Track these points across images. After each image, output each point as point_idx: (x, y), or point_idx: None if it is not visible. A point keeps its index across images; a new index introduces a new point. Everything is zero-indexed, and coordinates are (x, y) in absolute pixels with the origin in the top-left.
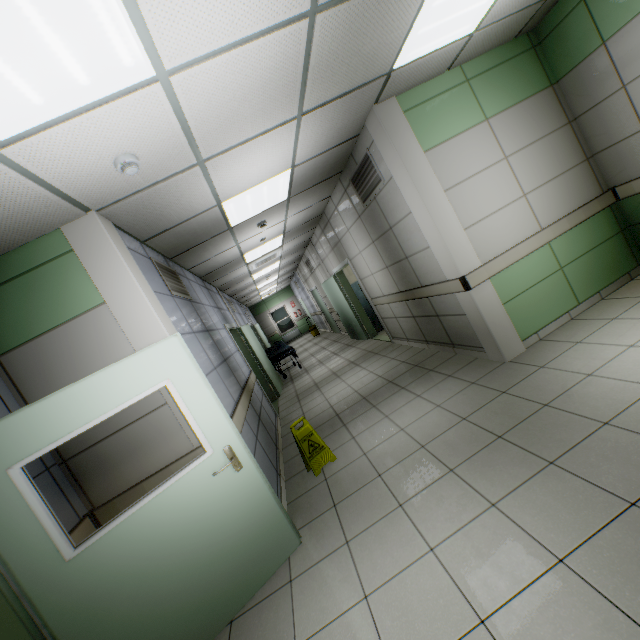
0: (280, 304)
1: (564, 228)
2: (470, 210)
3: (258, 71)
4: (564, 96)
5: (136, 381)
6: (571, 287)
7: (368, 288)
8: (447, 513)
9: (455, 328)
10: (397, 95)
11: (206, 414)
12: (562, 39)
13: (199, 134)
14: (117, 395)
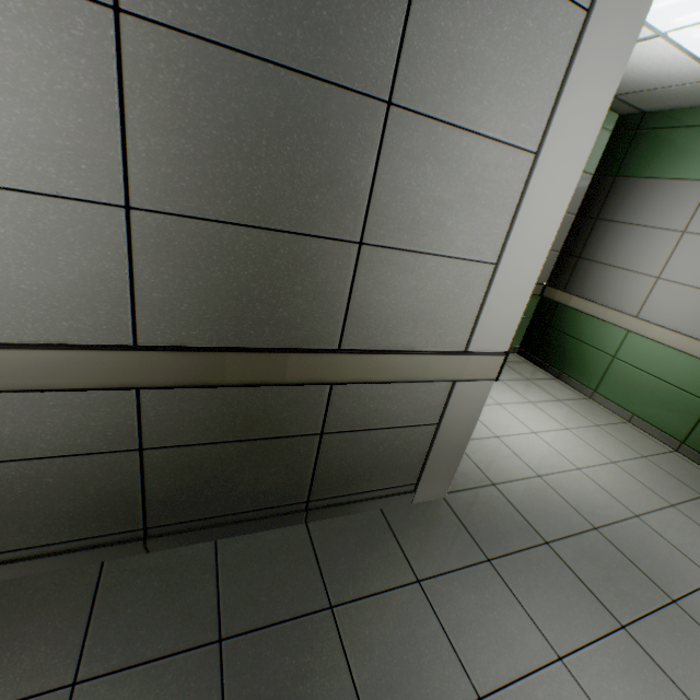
0: None
1: None
2: None
3: None
4: None
5: None
6: None
7: None
8: None
9: (366, 458)
10: None
11: None
12: None
13: None
14: None
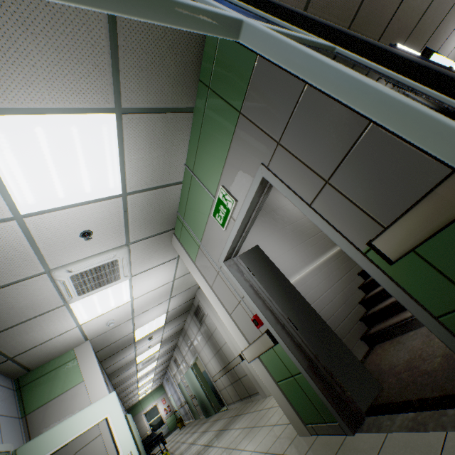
0: (153, 402)
1: None
2: None
3: (158, 292)
4: None
5: (96, 414)
6: None
7: (209, 370)
8: None
9: (247, 384)
10: None
11: (122, 432)
12: None
13: (136, 310)
14: (87, 421)
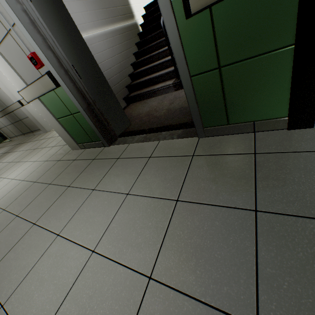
0: None
1: None
2: None
3: None
4: None
5: None
6: None
7: None
8: (13, 170)
9: (29, 124)
10: None
11: None
12: None
13: None
14: None
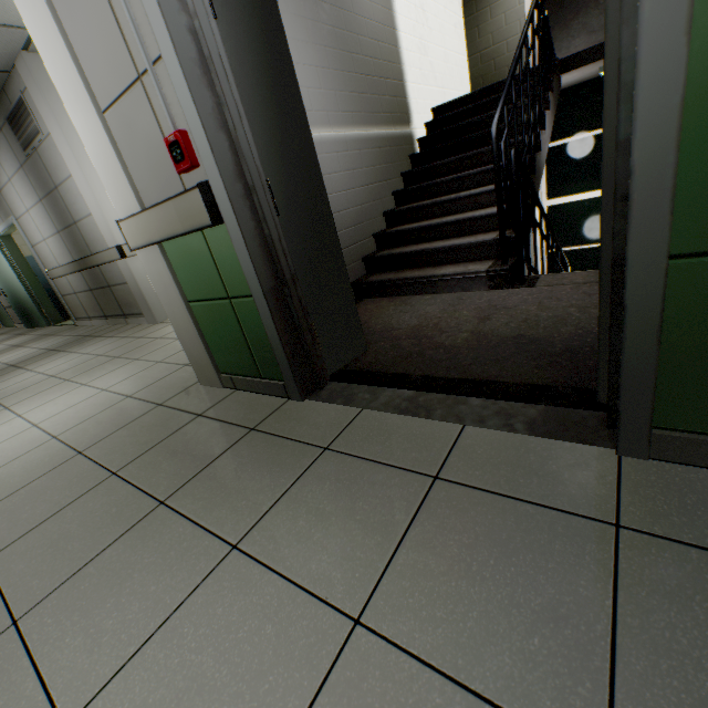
0: None
1: None
2: None
3: None
4: None
5: None
6: None
7: (43, 258)
8: (47, 398)
9: (124, 298)
10: None
11: None
12: None
13: None
14: None
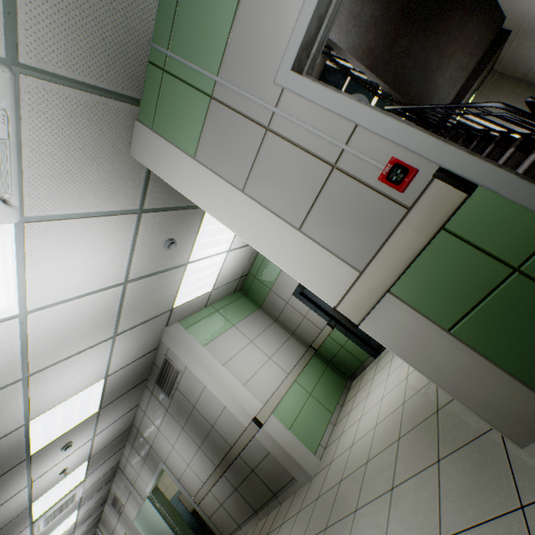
0: None
1: (299, 370)
2: (243, 372)
3: (90, 310)
4: (267, 311)
5: None
6: (322, 404)
7: (188, 485)
8: None
9: (269, 472)
10: (179, 321)
11: None
12: (254, 290)
13: (34, 352)
14: None
